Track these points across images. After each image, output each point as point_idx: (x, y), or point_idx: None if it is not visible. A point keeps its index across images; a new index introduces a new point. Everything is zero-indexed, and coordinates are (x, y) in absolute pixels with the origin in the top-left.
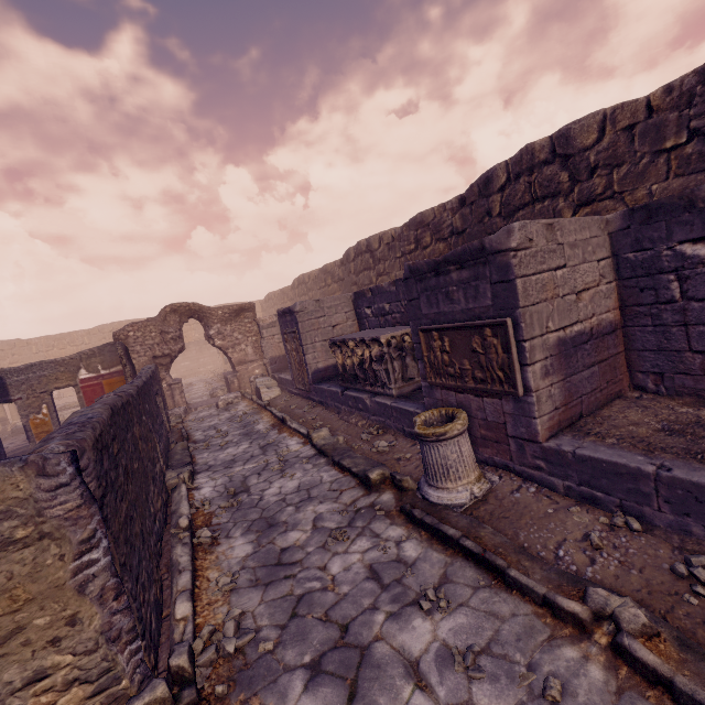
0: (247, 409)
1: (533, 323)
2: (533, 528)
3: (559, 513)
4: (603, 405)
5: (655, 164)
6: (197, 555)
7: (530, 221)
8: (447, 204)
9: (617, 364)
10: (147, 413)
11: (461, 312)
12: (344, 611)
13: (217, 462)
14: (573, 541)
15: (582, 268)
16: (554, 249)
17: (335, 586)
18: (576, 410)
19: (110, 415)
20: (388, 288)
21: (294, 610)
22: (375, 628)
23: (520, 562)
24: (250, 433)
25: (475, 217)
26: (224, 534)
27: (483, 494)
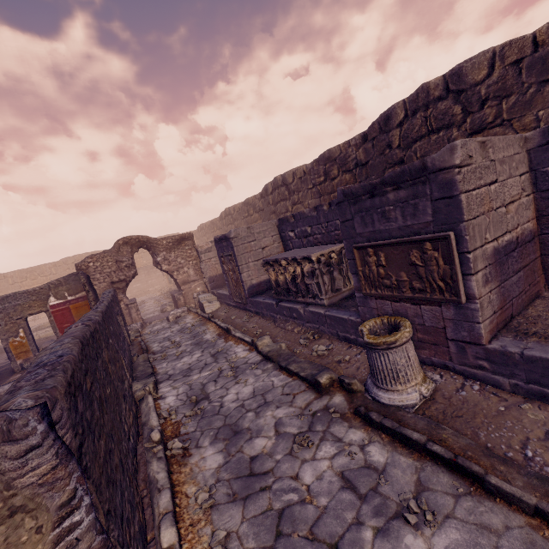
0: (194, 321)
1: (475, 235)
2: (491, 427)
3: (511, 411)
4: (526, 306)
5: (542, 93)
6: (172, 469)
7: (468, 139)
8: (351, 141)
9: (535, 267)
10: (111, 334)
11: (397, 229)
12: (329, 528)
13: (176, 371)
14: (537, 440)
15: (509, 182)
16: (488, 165)
17: (312, 498)
18: (509, 312)
19: (80, 349)
20: (309, 213)
21: (278, 528)
22: (366, 548)
23: (494, 466)
24: (200, 343)
25: (376, 150)
26: (193, 444)
27: (430, 393)
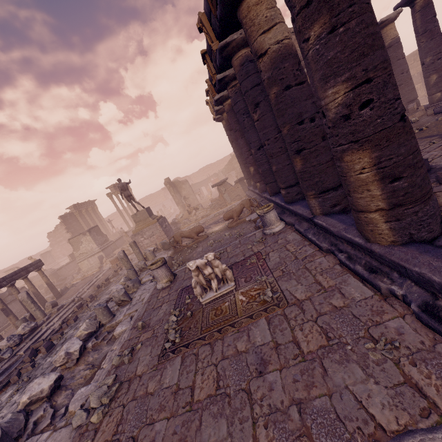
0: None
1: None
2: None
3: None
4: None
5: None
6: None
7: None
8: None
9: None
10: None
11: None
12: None
13: None
14: None
15: None
16: None
17: None
18: None
19: None
20: None
21: None
22: None
23: None
24: None
25: None
26: None
27: None
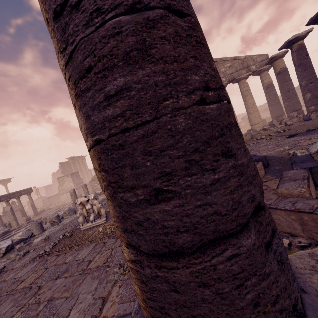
0: None
1: None
2: None
3: None
4: None
5: None
6: None
7: None
8: None
9: None
10: None
11: None
12: None
13: None
14: None
15: None
16: None
17: None
18: None
19: None
20: None
21: None
22: None
23: None
24: None
25: None
26: None
27: None
